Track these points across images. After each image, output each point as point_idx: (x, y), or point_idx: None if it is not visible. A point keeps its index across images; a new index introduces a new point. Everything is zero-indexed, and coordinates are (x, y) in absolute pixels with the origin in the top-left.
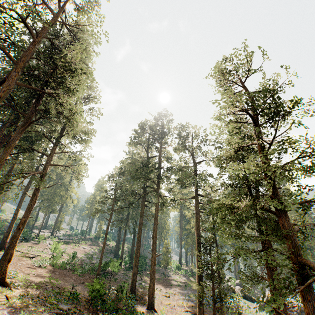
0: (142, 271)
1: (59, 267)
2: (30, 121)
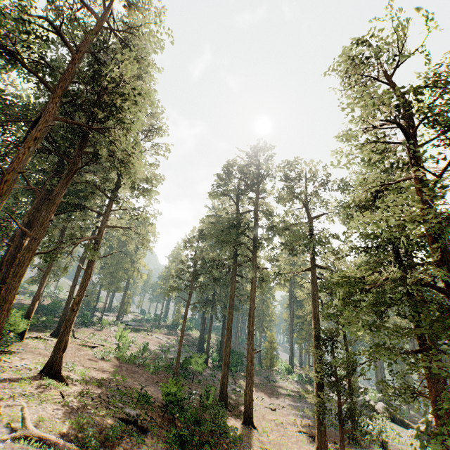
0: (237, 373)
1: (127, 360)
2: (75, 169)
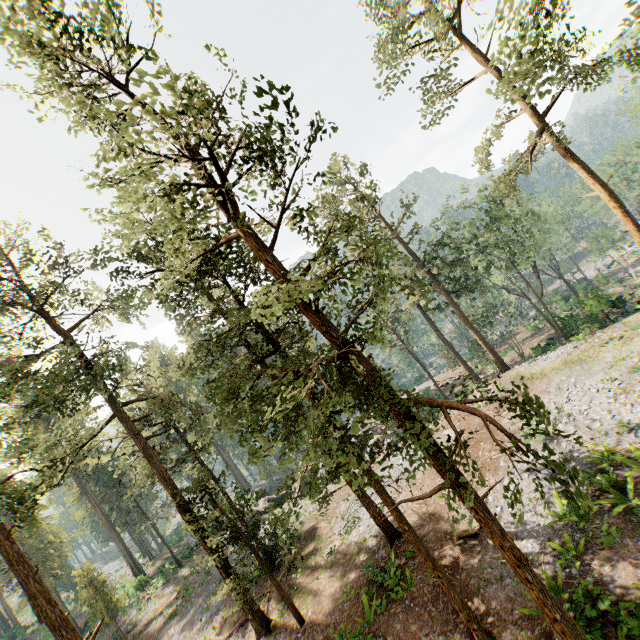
0: None
1: None
2: None
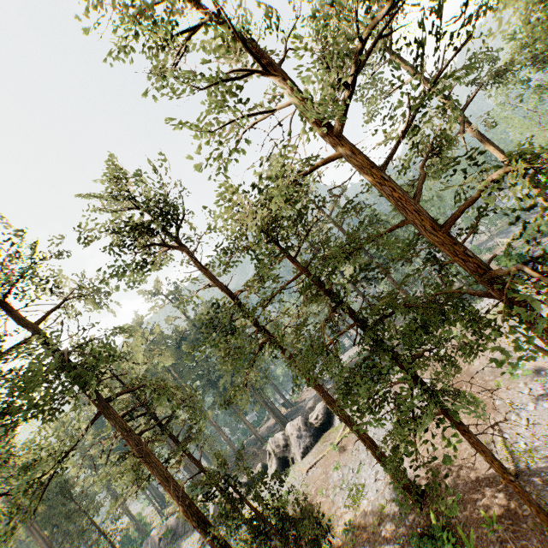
0: None
1: None
2: None
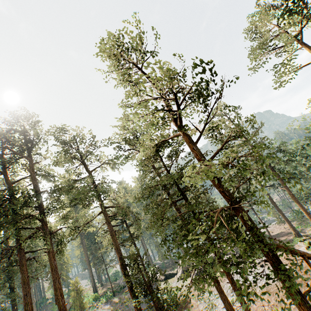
0: None
1: None
2: None
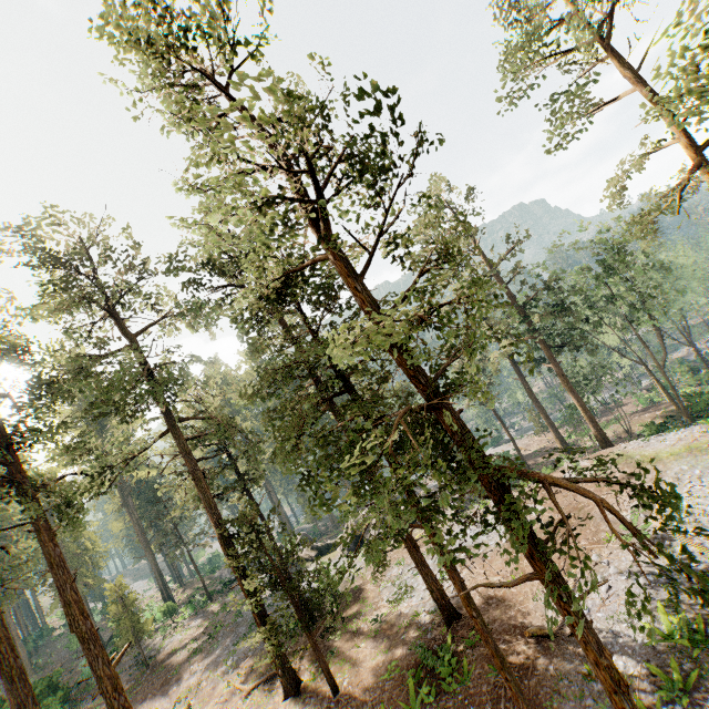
0: None
1: None
2: None
